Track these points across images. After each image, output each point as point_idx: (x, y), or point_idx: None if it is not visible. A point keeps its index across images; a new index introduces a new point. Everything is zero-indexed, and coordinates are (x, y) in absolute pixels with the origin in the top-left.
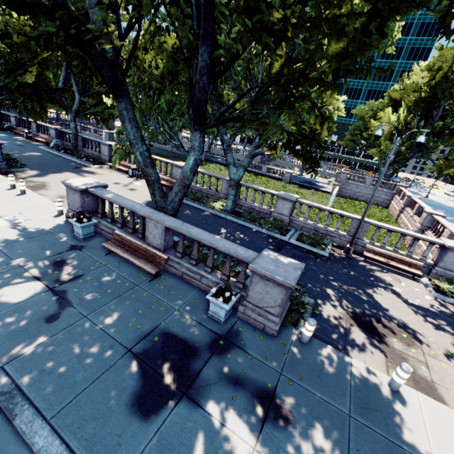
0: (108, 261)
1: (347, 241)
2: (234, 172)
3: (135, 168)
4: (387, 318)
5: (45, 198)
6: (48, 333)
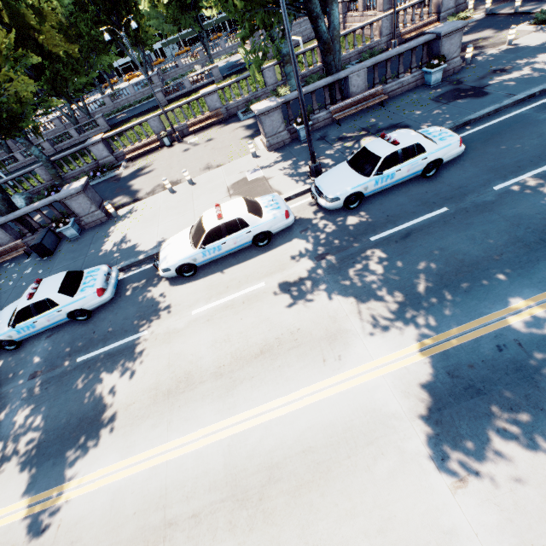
0: (350, 124)
1: (384, 43)
2: (283, 45)
3: (166, 134)
4: (465, 44)
5: (210, 171)
6: (417, 126)
